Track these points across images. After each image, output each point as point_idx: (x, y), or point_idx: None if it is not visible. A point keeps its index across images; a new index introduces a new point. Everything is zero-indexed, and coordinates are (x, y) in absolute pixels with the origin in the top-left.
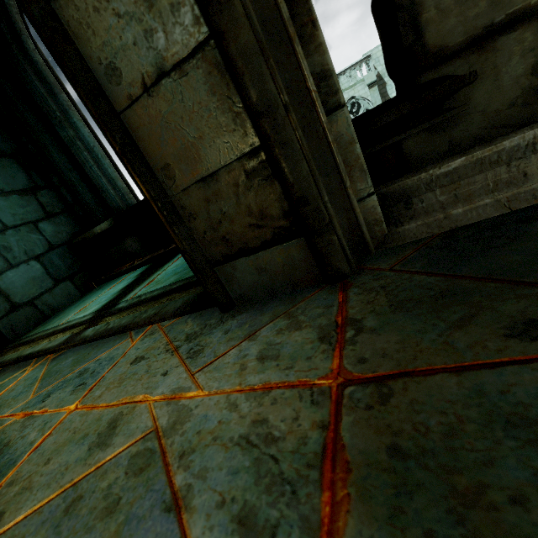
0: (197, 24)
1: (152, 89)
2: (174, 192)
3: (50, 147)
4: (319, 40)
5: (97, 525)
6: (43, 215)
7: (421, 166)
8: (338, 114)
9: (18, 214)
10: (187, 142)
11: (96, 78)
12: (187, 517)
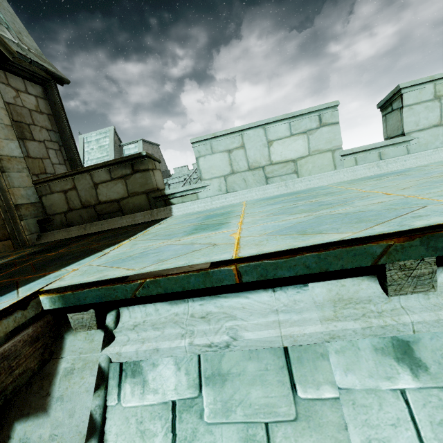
0: None
1: None
2: None
3: None
4: (20, 210)
5: None
6: None
7: (48, 231)
8: (23, 221)
9: None
10: None
11: None
12: None
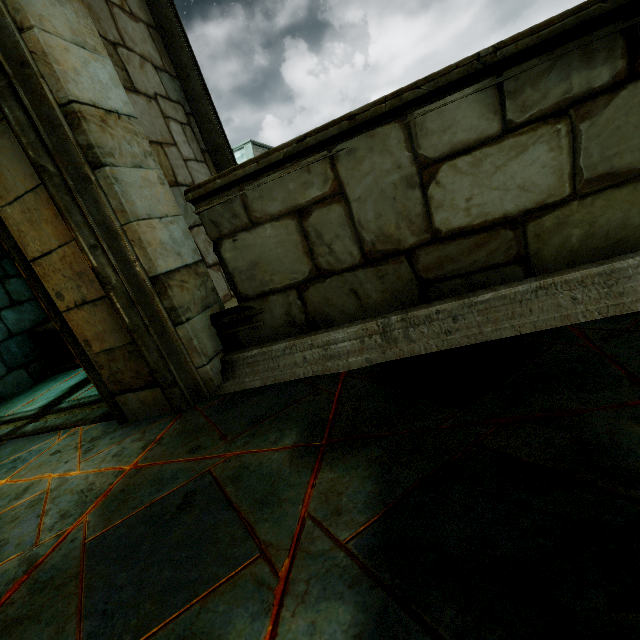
0: (102, 290)
1: (80, 307)
2: (91, 353)
3: None
4: (170, 295)
5: (6, 526)
6: (8, 303)
7: (248, 346)
8: (182, 326)
9: None
10: (98, 332)
11: (50, 295)
12: (45, 517)
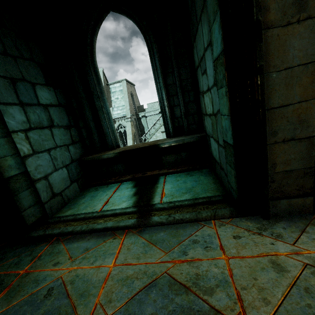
0: (312, 132)
1: (285, 142)
2: (271, 172)
3: (86, 107)
4: None
5: None
6: (71, 142)
7: None
8: None
9: (62, 139)
10: (288, 159)
11: (266, 133)
12: None
